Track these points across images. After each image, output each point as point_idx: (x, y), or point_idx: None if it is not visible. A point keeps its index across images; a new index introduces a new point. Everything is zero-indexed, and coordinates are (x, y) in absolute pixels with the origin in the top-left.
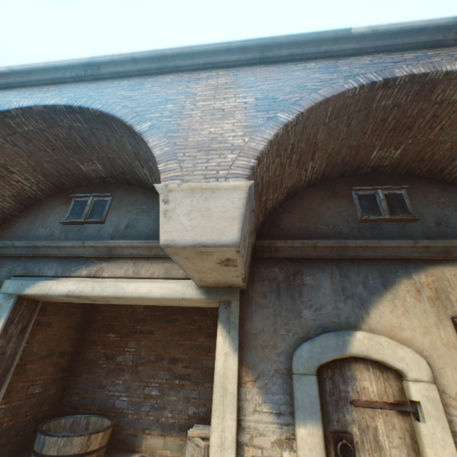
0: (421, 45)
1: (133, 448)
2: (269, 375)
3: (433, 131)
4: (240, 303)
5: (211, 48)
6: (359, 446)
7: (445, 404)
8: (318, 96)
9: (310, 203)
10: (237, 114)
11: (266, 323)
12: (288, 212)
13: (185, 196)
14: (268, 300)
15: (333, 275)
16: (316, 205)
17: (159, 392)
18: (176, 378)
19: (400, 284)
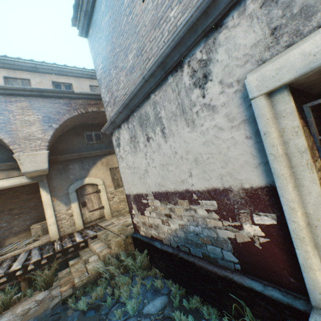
0: (96, 99)
1: (1, 246)
2: (62, 196)
3: (104, 119)
4: (47, 179)
5: (15, 88)
6: (88, 203)
7: (106, 188)
8: (66, 117)
9: (69, 139)
10: (37, 124)
11: (58, 183)
12: (61, 143)
13: (26, 157)
14: (58, 176)
15: (79, 163)
16: (72, 139)
17: (8, 223)
18: (16, 215)
19: (98, 163)
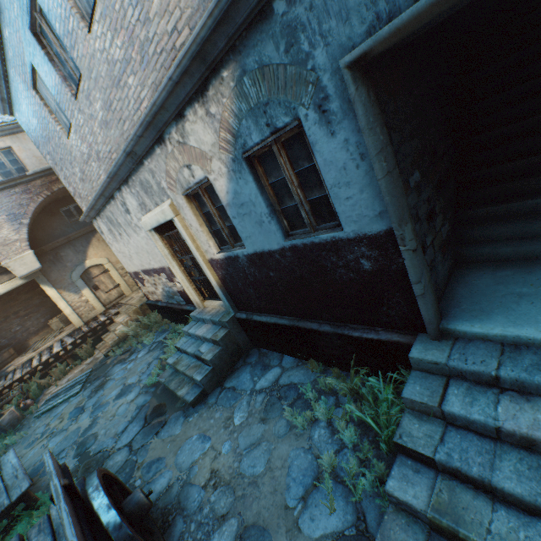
0: None
1: (27, 347)
2: (68, 286)
3: None
4: (43, 274)
5: None
6: (100, 285)
7: (115, 265)
8: (32, 207)
9: (45, 223)
10: (5, 226)
11: (58, 275)
12: (38, 231)
13: (15, 263)
14: (53, 268)
15: (71, 248)
16: (48, 222)
17: (21, 326)
18: (25, 317)
19: (93, 240)
